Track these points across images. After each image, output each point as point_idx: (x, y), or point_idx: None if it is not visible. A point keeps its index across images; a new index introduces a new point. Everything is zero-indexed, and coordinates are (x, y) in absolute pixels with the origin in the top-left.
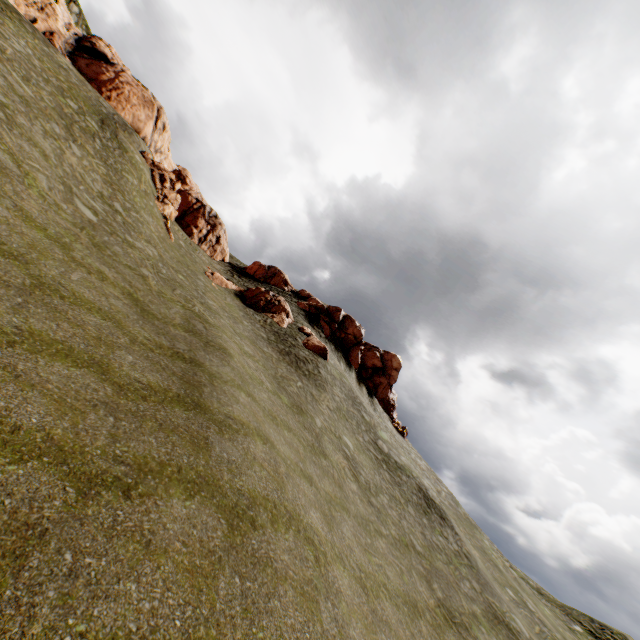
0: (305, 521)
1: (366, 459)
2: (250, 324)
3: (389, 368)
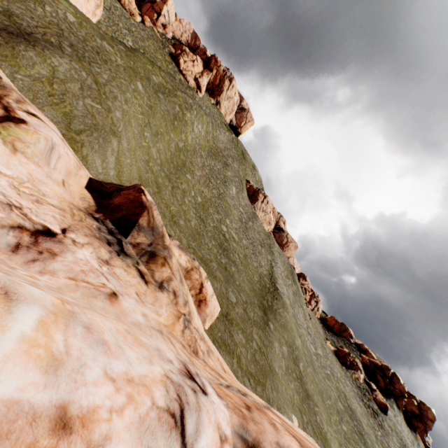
0: None
1: None
2: (348, 381)
3: (424, 416)
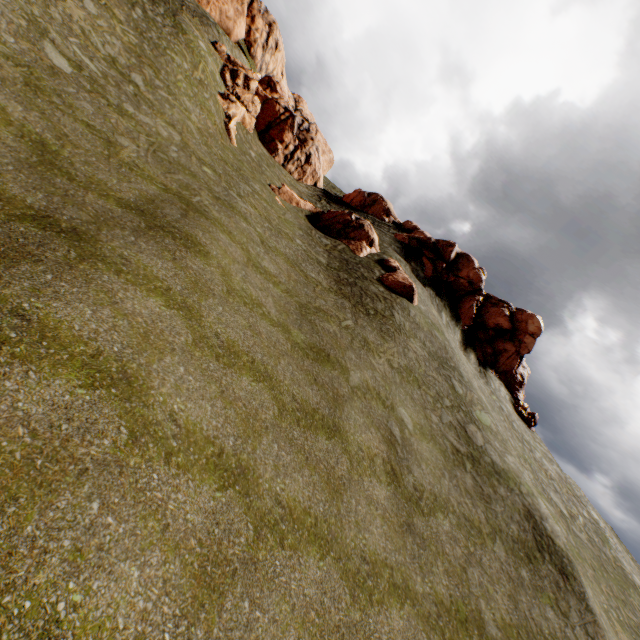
0: (18, 612)
1: (434, 449)
2: (307, 245)
3: (521, 332)
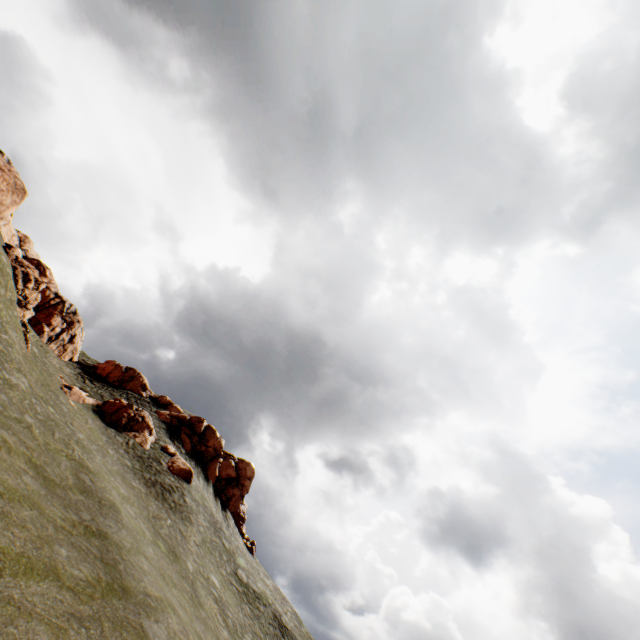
0: None
1: (230, 596)
2: (114, 451)
3: (243, 477)
